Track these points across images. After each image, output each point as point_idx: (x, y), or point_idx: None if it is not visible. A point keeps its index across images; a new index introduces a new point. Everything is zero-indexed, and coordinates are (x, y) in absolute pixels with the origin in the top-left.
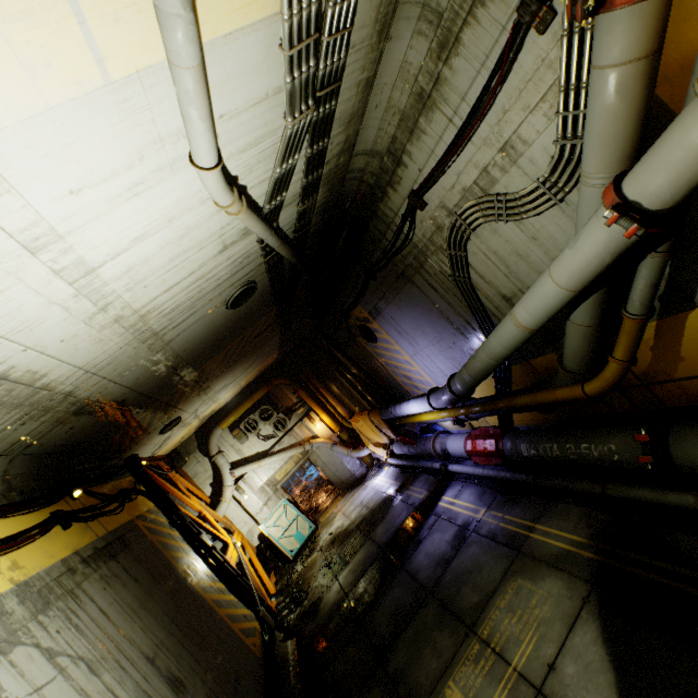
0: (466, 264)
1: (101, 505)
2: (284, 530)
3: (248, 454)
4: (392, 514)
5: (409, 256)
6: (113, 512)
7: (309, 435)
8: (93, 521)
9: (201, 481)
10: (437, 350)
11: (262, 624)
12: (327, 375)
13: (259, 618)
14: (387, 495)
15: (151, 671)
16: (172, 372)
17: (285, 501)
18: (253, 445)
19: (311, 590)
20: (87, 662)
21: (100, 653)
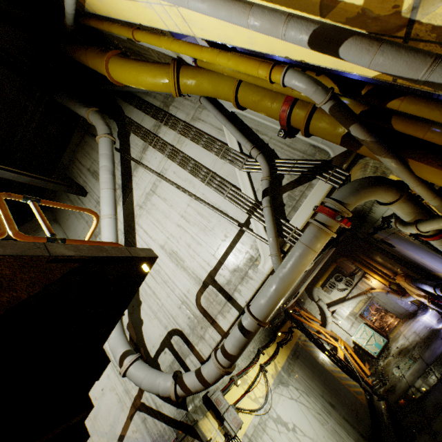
0: (426, 242)
1: (286, 337)
2: (366, 341)
3: (334, 299)
4: (433, 345)
5: (394, 230)
6: (290, 339)
7: (368, 287)
8: (286, 344)
9: (314, 313)
10: (435, 261)
11: (364, 390)
12: (371, 250)
13: (361, 387)
14: (431, 331)
15: (323, 399)
16: (295, 288)
17: (362, 324)
18: (335, 294)
19: (389, 378)
20: (305, 393)
21: (307, 391)
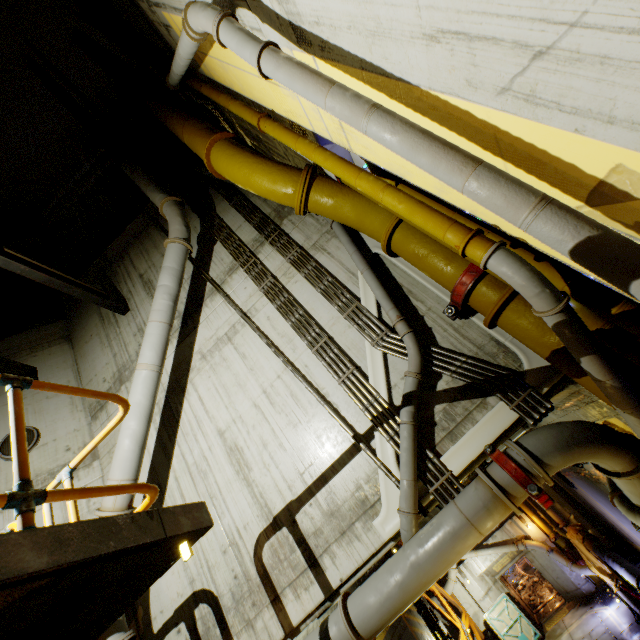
0: None
1: None
2: (507, 627)
3: None
4: None
5: (584, 471)
6: None
7: (520, 534)
8: None
9: None
10: None
11: None
12: None
13: None
14: None
15: None
16: None
17: (504, 596)
18: None
19: None
20: None
21: None
